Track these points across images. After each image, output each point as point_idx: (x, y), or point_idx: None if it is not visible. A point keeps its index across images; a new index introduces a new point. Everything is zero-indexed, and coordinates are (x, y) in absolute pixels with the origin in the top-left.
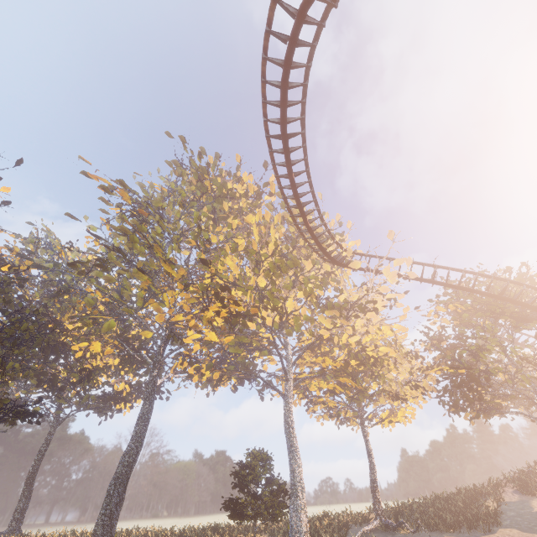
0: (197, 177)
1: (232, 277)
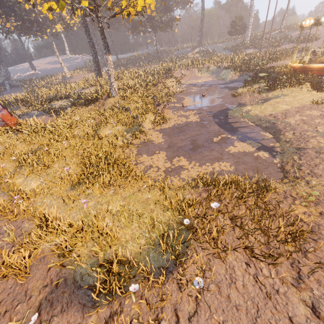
0: None
1: None
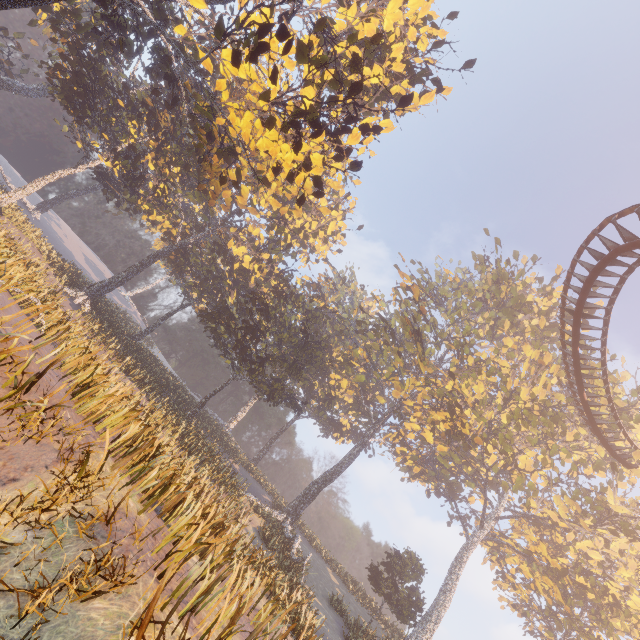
0: (496, 278)
1: (470, 399)
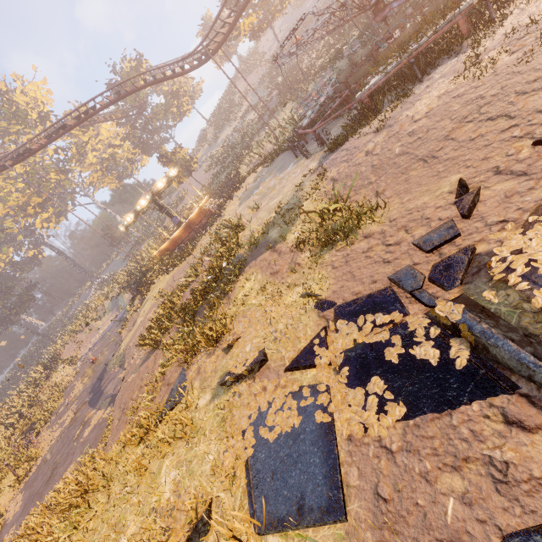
0: None
1: (23, 199)
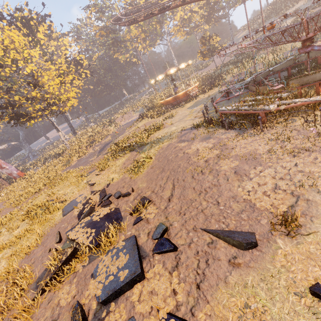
0: None
1: (137, 34)
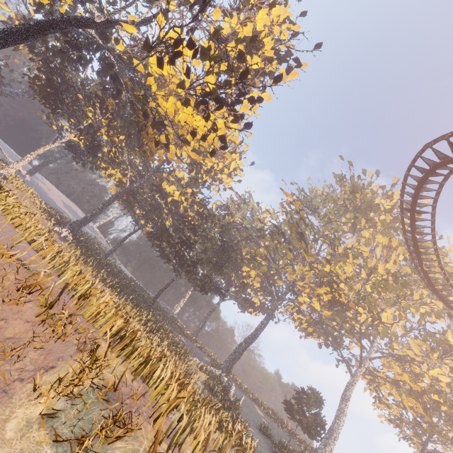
0: (352, 189)
1: (343, 277)
